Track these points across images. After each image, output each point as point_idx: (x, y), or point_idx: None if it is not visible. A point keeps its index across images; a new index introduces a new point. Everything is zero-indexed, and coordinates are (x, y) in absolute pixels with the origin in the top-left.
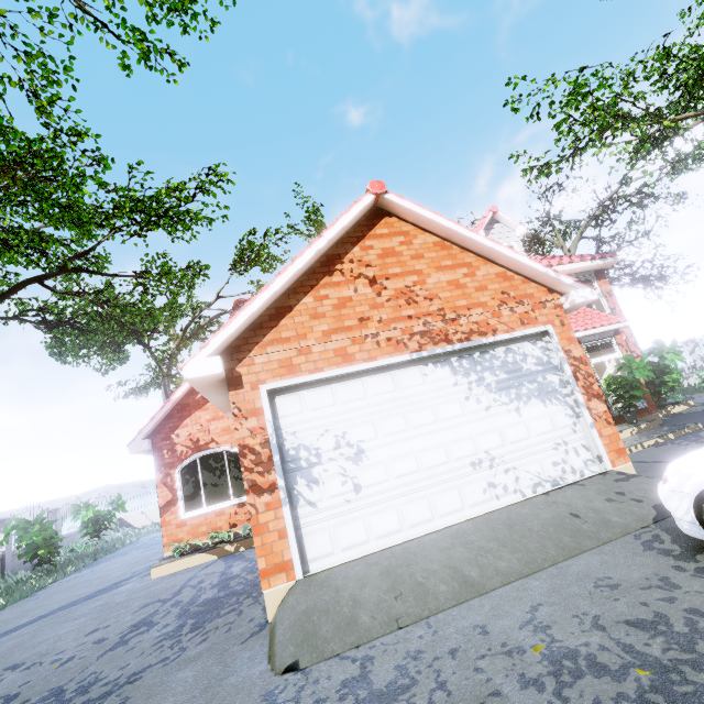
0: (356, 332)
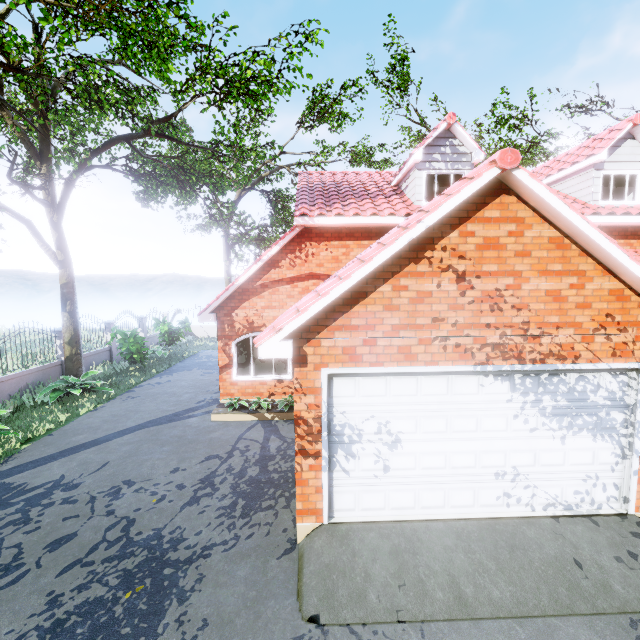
0: (426, 332)
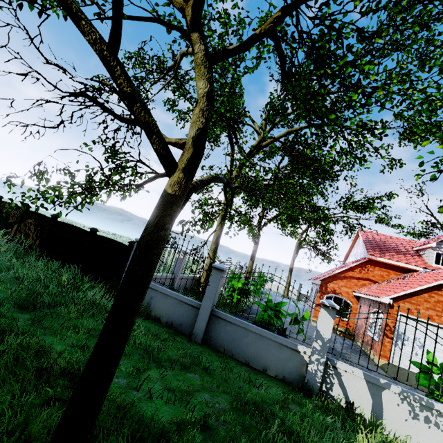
0: (439, 313)
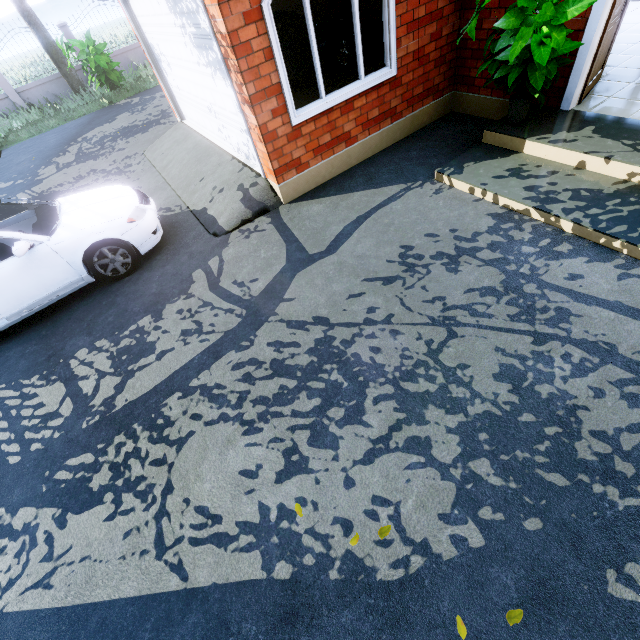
0: None
